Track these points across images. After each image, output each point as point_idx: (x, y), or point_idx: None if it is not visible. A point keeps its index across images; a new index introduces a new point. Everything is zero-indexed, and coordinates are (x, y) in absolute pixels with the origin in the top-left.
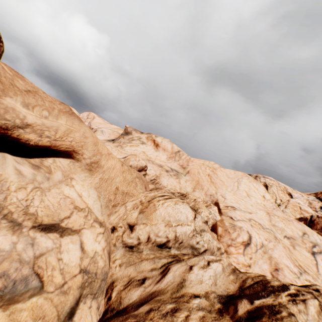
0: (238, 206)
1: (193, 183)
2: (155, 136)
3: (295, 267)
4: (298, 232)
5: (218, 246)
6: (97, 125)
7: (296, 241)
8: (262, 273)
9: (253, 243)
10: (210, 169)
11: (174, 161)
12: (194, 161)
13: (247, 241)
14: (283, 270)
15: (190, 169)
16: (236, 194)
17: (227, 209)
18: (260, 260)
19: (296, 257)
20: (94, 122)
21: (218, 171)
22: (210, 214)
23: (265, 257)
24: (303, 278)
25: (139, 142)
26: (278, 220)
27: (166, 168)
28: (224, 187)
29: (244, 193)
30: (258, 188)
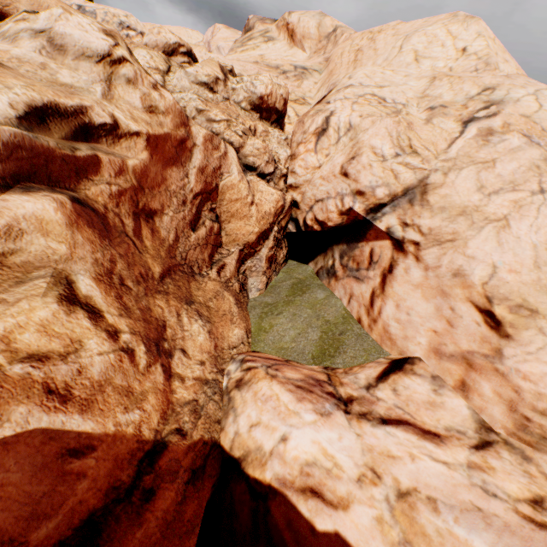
0: (361, 82)
1: (324, 79)
2: (288, 13)
3: (392, 150)
4: (471, 91)
5: (201, 108)
6: (220, 43)
7: (446, 109)
8: (330, 170)
9: (332, 128)
10: (369, 37)
11: (322, 56)
12: (353, 36)
13: (322, 127)
14: (361, 156)
15: (333, 55)
16: (391, 66)
17: (335, 93)
18: (338, 154)
19: (417, 135)
20: (216, 40)
21: (383, 33)
22: (240, 83)
23: (348, 147)
24: (393, 162)
25: (261, 41)
26: (446, 83)
27: (284, 69)
28: (370, 61)
29: (409, 58)
30: (462, 33)
